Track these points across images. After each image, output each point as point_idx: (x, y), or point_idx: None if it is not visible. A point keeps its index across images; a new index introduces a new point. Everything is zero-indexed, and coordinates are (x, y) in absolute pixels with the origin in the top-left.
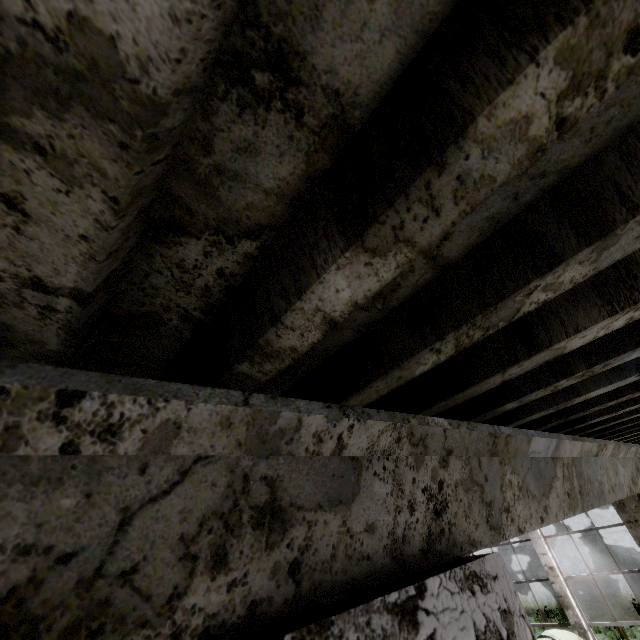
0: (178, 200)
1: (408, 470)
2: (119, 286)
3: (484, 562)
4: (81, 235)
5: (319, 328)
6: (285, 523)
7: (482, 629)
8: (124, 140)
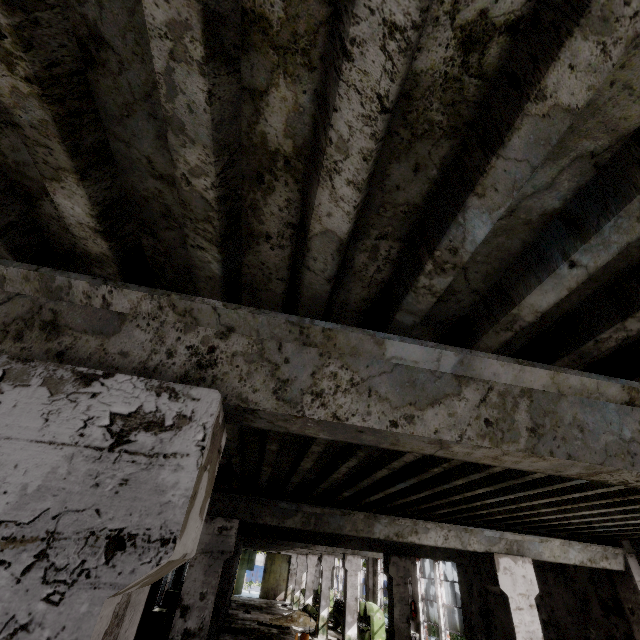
0: (20, 183)
1: (174, 331)
2: (45, 235)
3: (192, 388)
4: None
5: (97, 237)
6: (60, 333)
7: (147, 411)
8: None
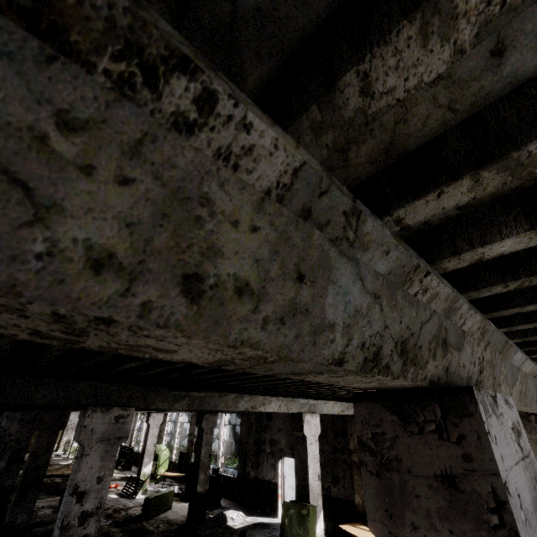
0: None
1: (476, 346)
2: None
3: (508, 398)
4: (444, 207)
5: (470, 261)
6: (447, 350)
7: (513, 422)
8: (507, 182)
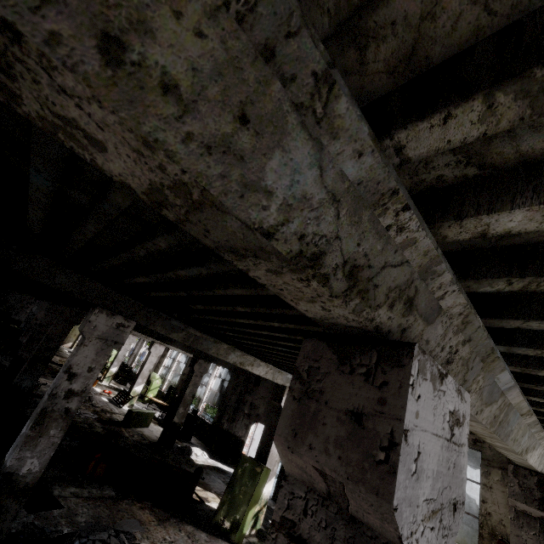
0: None
1: (451, 332)
2: None
3: (465, 392)
4: (449, 140)
5: (473, 234)
6: (410, 311)
7: (456, 410)
8: (525, 117)
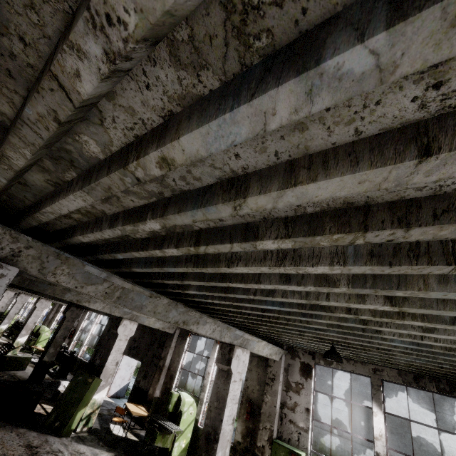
0: None
1: (7, 241)
2: None
3: (9, 266)
4: None
5: None
6: None
7: None
8: None
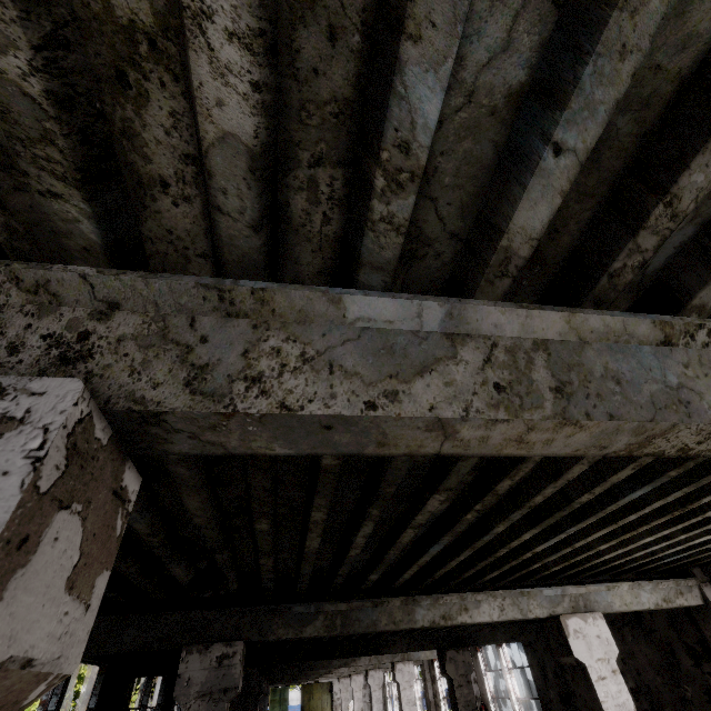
0: None
1: (22, 317)
2: None
3: (33, 380)
4: None
5: None
6: None
7: None
8: None
